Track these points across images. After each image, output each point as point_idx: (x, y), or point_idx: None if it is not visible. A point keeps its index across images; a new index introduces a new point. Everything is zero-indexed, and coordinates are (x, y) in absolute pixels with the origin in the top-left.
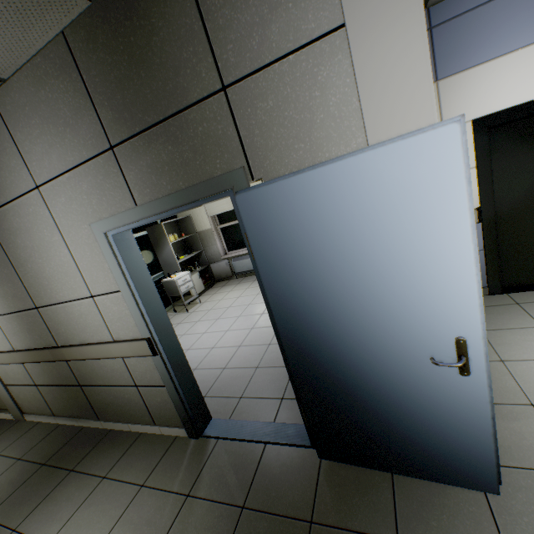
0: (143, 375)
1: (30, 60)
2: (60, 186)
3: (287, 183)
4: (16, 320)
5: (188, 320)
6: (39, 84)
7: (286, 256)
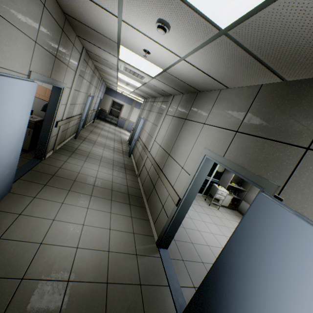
0: (167, 206)
1: (242, 86)
2: (210, 129)
3: (289, 214)
4: (162, 152)
5: (204, 209)
6: (237, 95)
7: (253, 239)
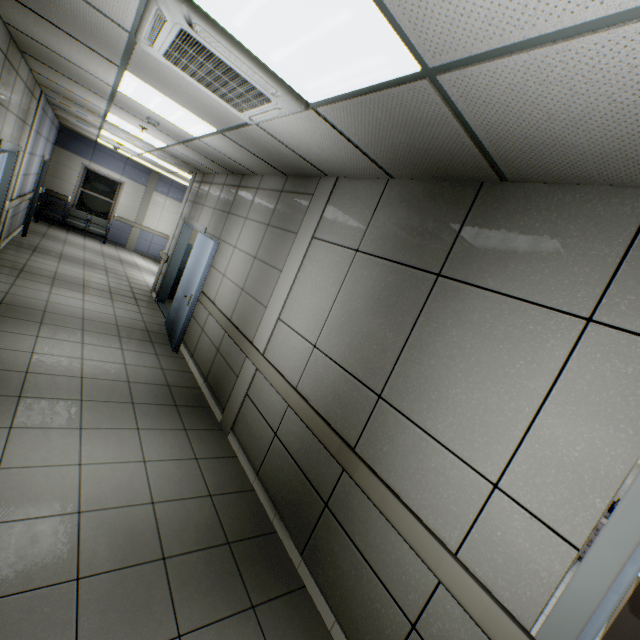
0: (446, 638)
1: None
2: None
3: None
4: (334, 374)
5: None
6: None
7: None
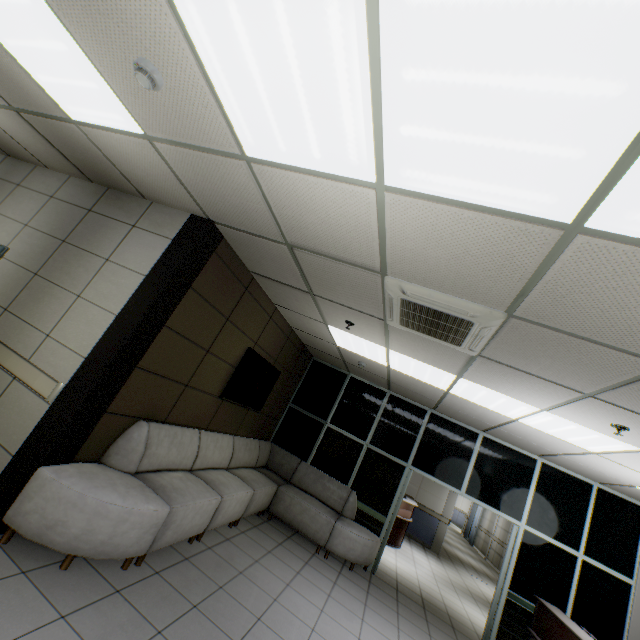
0: None
1: None
2: None
3: None
4: (503, 531)
5: None
6: None
7: None
